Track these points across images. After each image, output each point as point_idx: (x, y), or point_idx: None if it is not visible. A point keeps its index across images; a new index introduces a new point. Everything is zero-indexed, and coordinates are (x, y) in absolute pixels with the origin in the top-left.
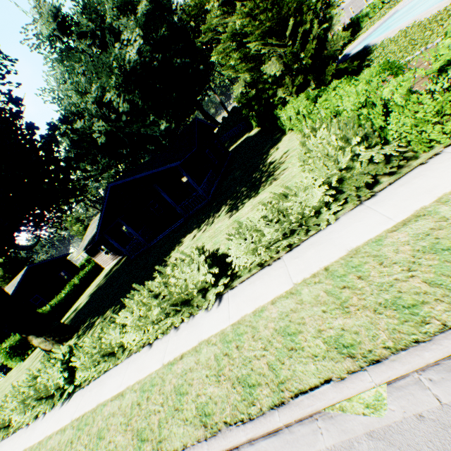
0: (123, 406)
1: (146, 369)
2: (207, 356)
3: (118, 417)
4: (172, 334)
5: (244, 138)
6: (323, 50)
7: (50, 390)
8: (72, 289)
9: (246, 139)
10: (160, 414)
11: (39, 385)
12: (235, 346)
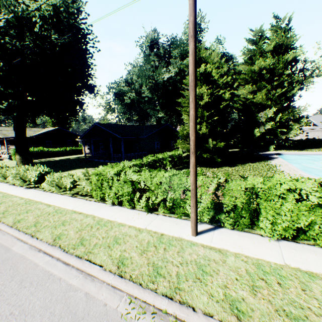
0: None
1: None
2: None
3: None
4: (14, 186)
5: None
6: (208, 141)
7: None
8: (63, 151)
9: None
10: None
11: None
12: (0, 198)
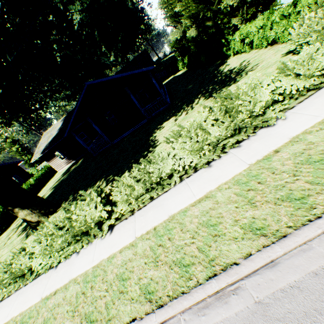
0: (222, 200)
1: (224, 176)
2: (322, 136)
3: (224, 207)
4: (234, 151)
5: (171, 78)
6: None
7: (91, 223)
8: (29, 188)
9: (175, 77)
10: (301, 180)
11: (76, 222)
12: None
